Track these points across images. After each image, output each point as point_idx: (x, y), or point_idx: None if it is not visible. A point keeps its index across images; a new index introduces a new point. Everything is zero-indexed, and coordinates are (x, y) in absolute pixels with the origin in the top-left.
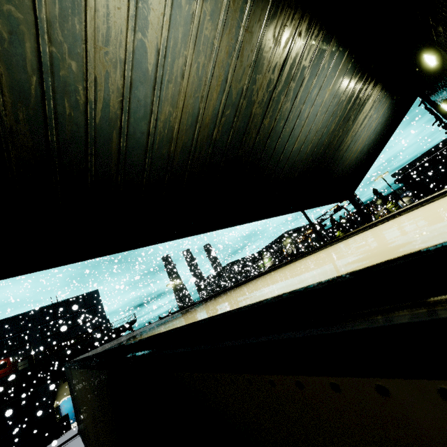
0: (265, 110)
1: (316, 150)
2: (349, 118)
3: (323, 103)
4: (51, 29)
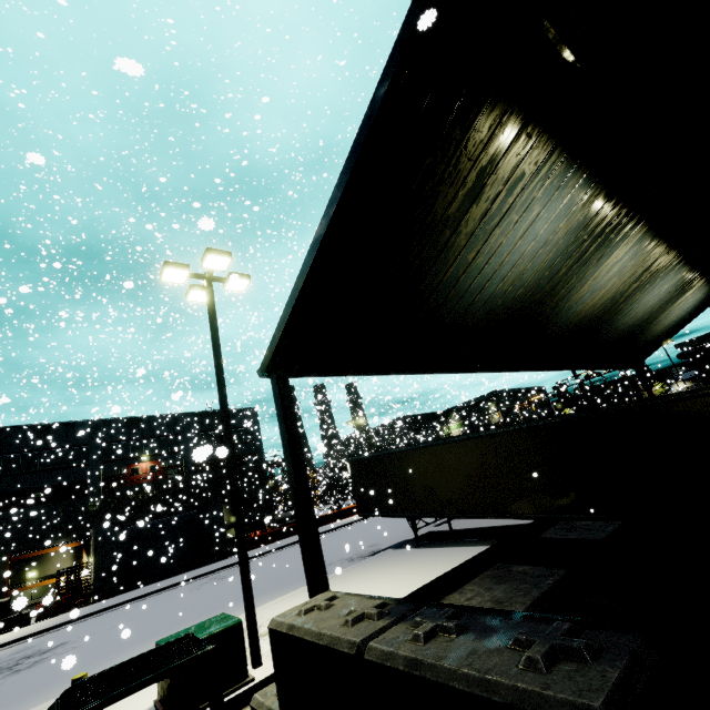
0: (625, 300)
1: (636, 323)
2: (670, 302)
3: (658, 294)
4: (584, 279)
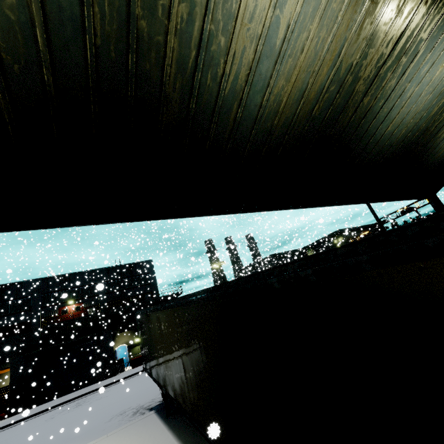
0: (368, 88)
1: (409, 135)
2: None
3: (431, 81)
4: (215, 9)
